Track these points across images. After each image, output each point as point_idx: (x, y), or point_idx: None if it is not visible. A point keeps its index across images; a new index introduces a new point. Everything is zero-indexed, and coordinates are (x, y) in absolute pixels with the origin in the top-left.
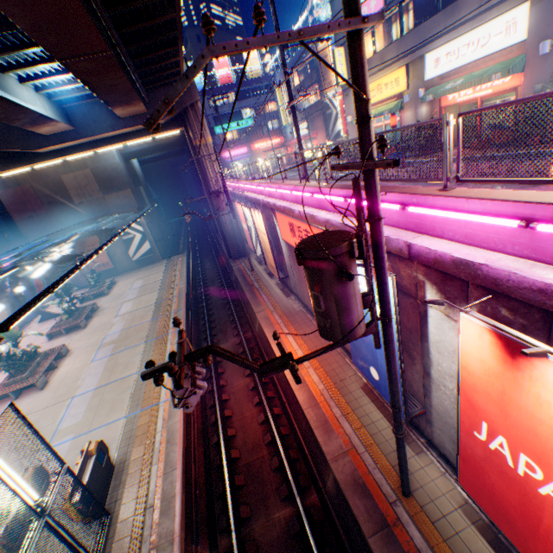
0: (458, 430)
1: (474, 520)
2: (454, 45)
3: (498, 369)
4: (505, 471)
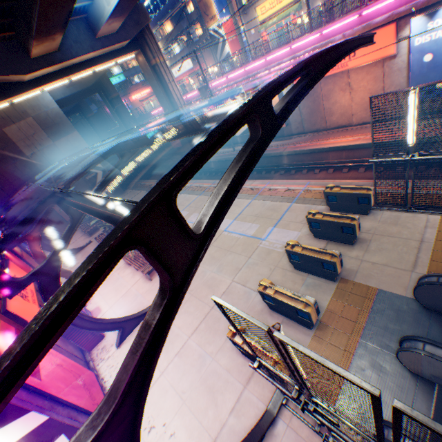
0: None
1: None
2: None
3: None
4: None
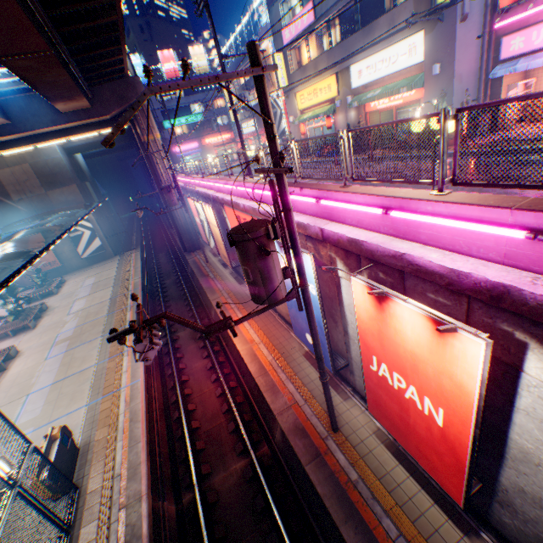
0: (362, 368)
1: (383, 440)
2: (372, 60)
3: (375, 314)
4: (389, 389)
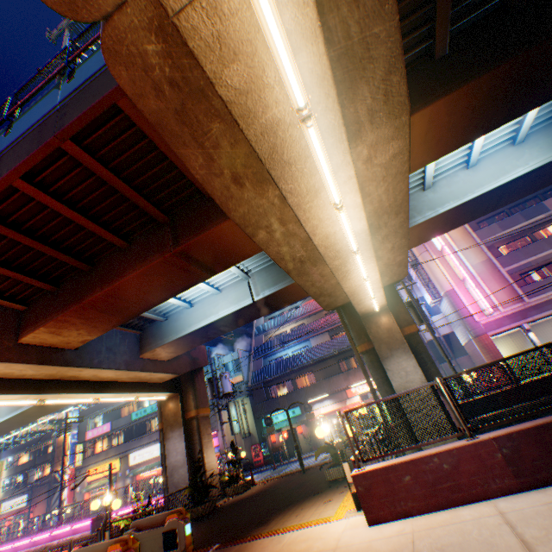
0: None
1: None
2: (142, 451)
3: None
4: None
